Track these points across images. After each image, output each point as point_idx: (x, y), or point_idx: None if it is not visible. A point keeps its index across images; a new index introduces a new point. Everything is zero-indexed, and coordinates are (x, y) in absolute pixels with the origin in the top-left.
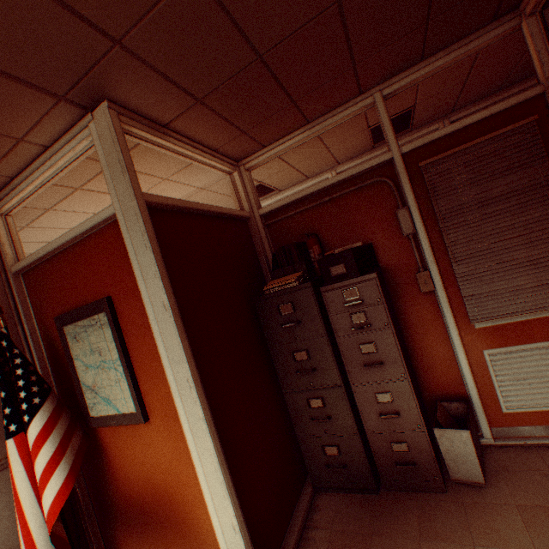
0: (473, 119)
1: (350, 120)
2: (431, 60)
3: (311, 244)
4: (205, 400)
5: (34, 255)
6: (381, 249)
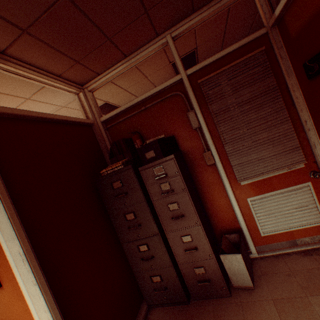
0: (228, 51)
1: (156, 56)
2: (199, 12)
3: (135, 138)
4: (38, 267)
5: None
6: (181, 139)
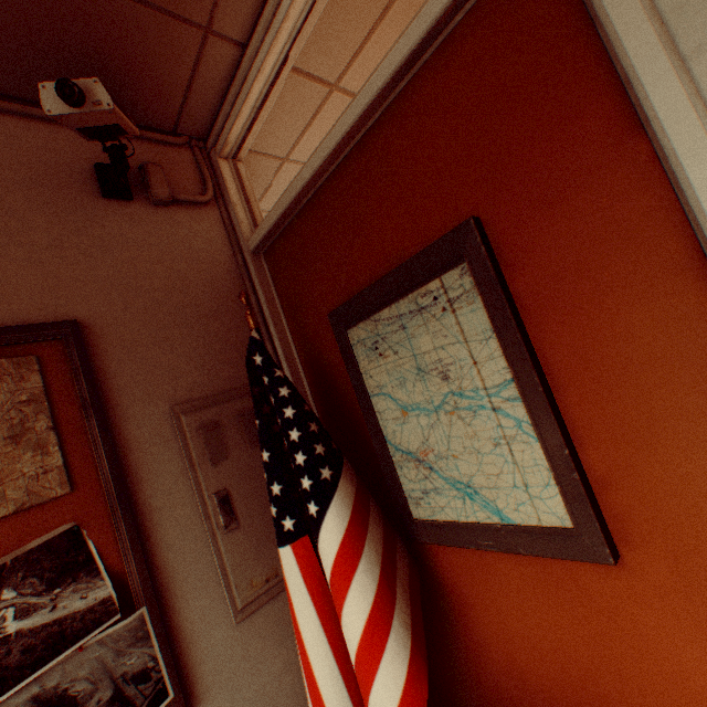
0: None
1: None
2: None
3: None
4: None
5: (285, 196)
6: None
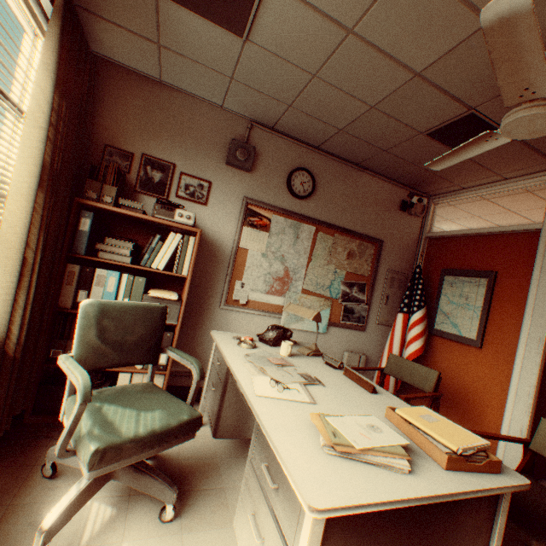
0: None
1: None
2: None
3: None
4: (543, 356)
5: (449, 232)
6: None
